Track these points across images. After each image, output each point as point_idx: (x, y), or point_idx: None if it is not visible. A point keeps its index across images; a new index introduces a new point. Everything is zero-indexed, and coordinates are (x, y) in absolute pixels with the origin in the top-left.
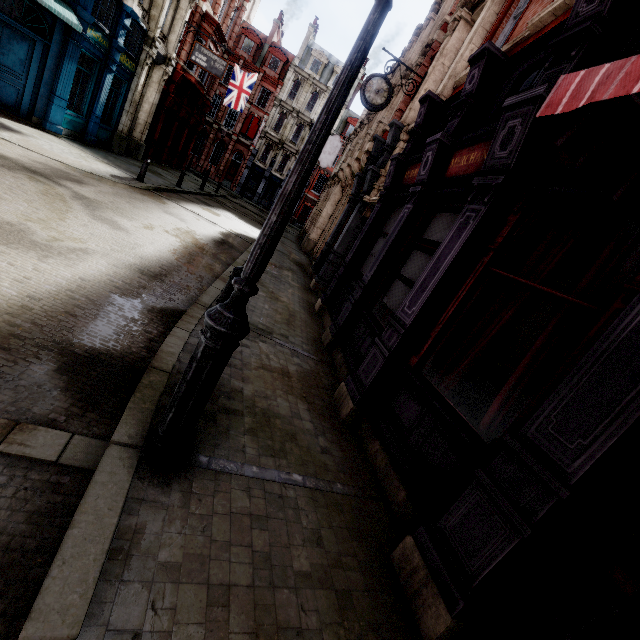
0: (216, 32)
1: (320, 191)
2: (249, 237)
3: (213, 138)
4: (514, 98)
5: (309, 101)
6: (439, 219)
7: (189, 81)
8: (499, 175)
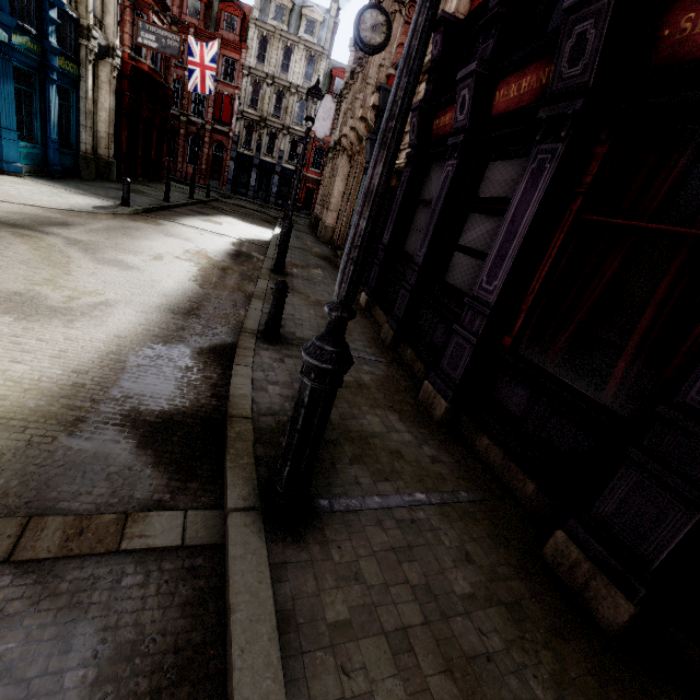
0: None
1: (320, 167)
2: (261, 240)
3: (185, 134)
4: None
5: (282, 60)
6: (494, 170)
7: (142, 71)
8: (573, 99)
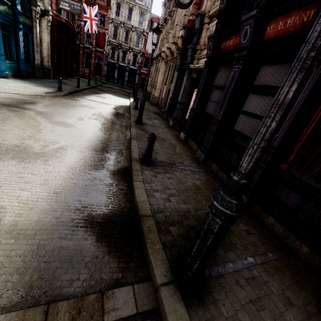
0: None
1: (147, 67)
2: (125, 105)
3: (82, 53)
4: None
5: (128, 14)
6: (266, 70)
7: (61, 22)
8: None
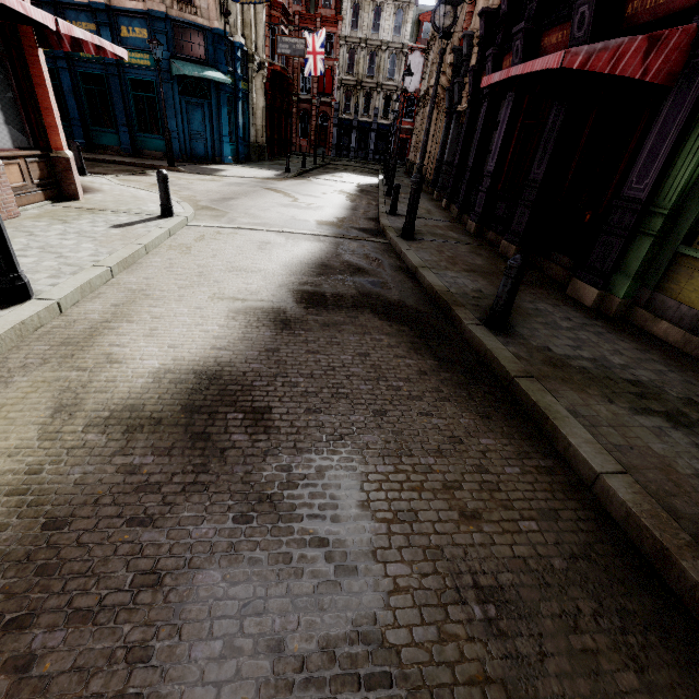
0: (282, 12)
1: (412, 116)
2: (372, 184)
3: (296, 112)
4: (515, 29)
5: (373, 21)
6: (503, 105)
7: (275, 71)
8: None
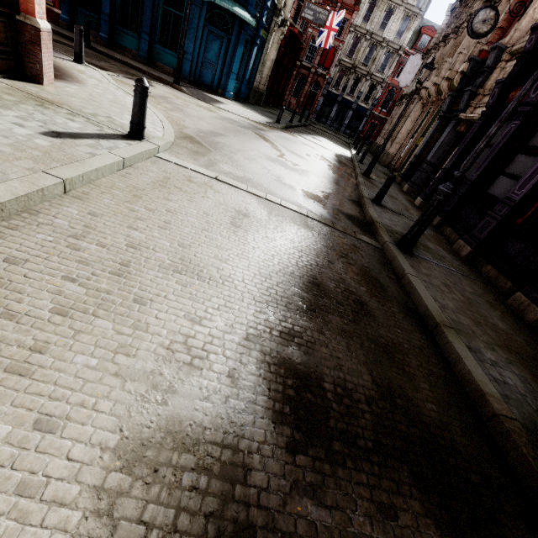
0: None
1: (387, 107)
2: (346, 156)
3: (296, 74)
4: None
5: (382, 20)
6: None
7: (293, 33)
8: None
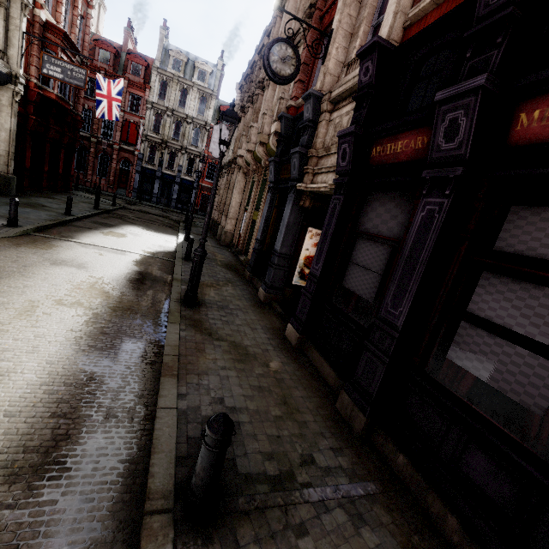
0: (65, 42)
1: (213, 178)
2: (166, 252)
3: (94, 151)
4: None
5: (180, 98)
6: (533, 218)
7: (49, 98)
8: None
